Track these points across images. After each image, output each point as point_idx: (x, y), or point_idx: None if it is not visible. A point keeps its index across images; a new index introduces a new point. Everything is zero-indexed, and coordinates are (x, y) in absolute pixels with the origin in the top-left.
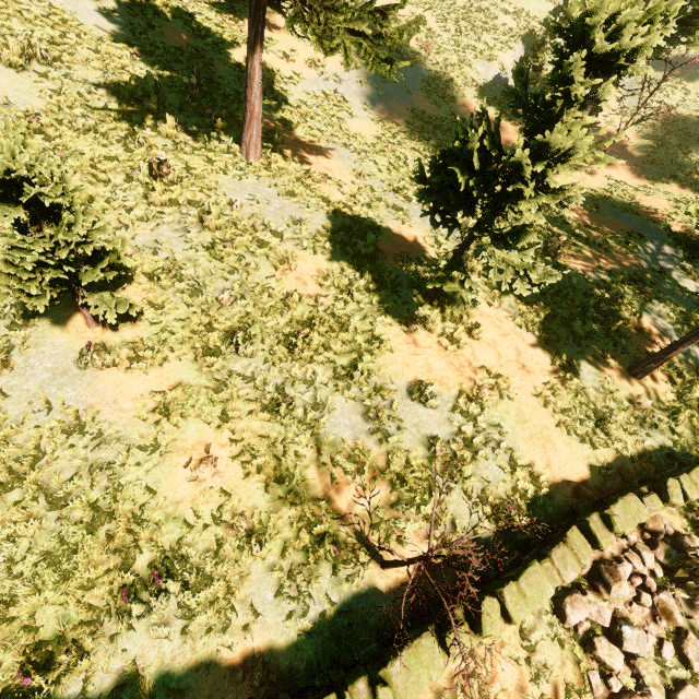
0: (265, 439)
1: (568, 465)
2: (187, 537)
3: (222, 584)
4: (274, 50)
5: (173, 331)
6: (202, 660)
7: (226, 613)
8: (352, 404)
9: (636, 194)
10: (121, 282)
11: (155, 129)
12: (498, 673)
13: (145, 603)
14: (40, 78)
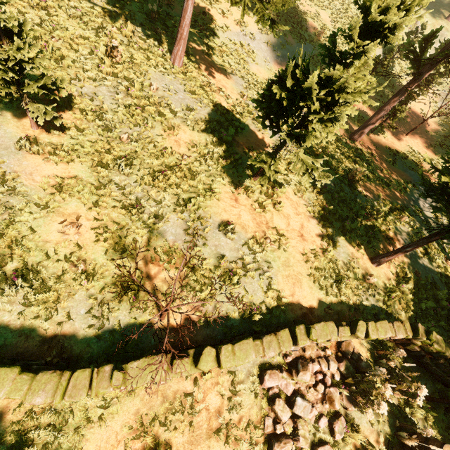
0: (117, 224)
1: (305, 299)
2: (44, 262)
3: (54, 294)
4: (217, 7)
5: (84, 146)
6: (25, 332)
7: (51, 311)
8: (180, 222)
9: (423, 162)
10: (63, 109)
11: (120, 29)
12: (208, 399)
13: (3, 289)
14: None
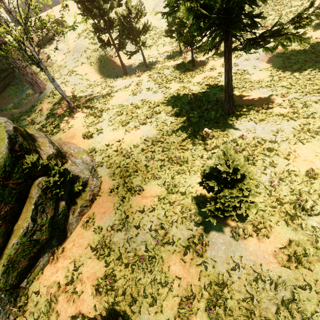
0: None
1: None
2: None
3: None
4: (206, 70)
5: (262, 209)
6: None
7: None
8: None
9: None
10: None
11: (190, 121)
12: None
13: None
14: (151, 123)
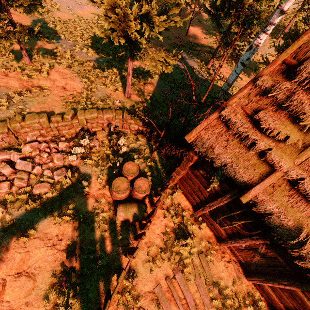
0: None
1: None
2: None
3: None
4: None
5: None
6: None
7: None
8: None
9: (196, 47)
10: None
11: None
12: None
13: None
14: None
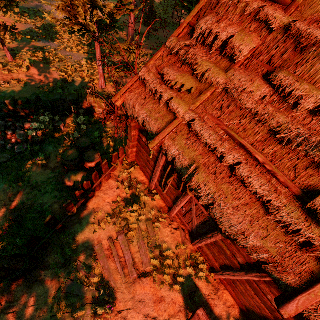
0: None
1: None
2: None
3: None
4: None
5: None
6: None
7: None
8: None
9: None
10: None
11: None
12: None
13: None
14: None
